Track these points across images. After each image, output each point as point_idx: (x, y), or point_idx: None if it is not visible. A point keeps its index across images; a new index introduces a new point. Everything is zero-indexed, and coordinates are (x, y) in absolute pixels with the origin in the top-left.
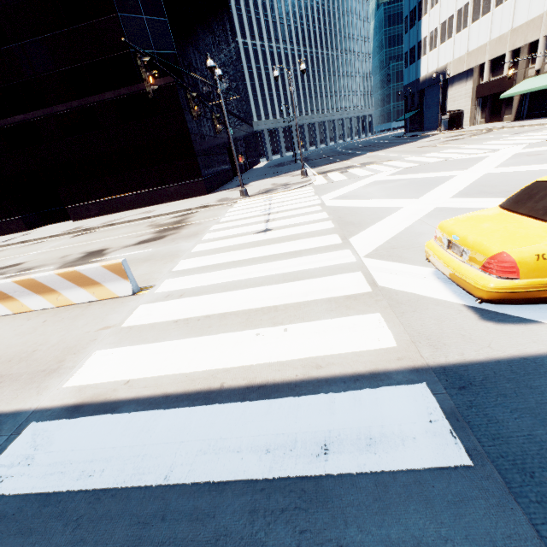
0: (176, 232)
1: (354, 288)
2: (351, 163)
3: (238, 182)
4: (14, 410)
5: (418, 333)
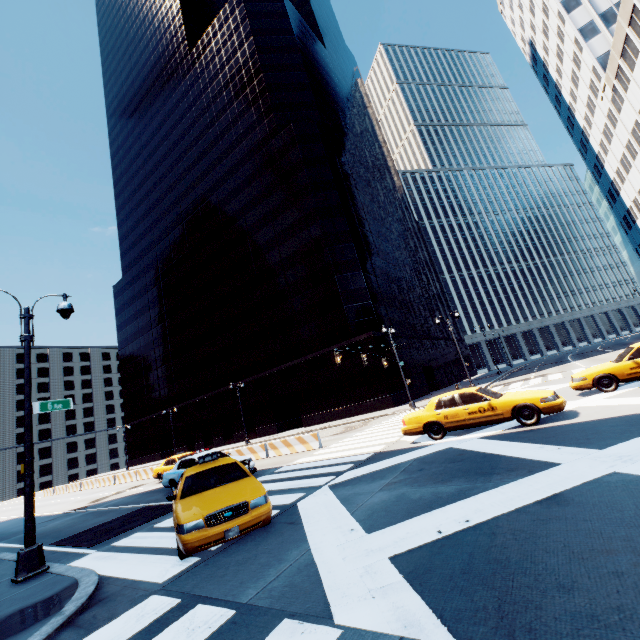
0: (354, 429)
1: (391, 440)
2: (532, 375)
3: (427, 396)
4: (280, 466)
5: (389, 447)
